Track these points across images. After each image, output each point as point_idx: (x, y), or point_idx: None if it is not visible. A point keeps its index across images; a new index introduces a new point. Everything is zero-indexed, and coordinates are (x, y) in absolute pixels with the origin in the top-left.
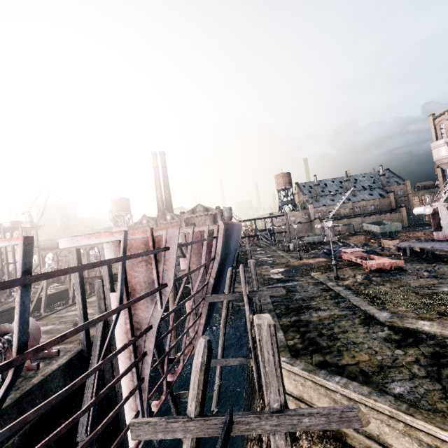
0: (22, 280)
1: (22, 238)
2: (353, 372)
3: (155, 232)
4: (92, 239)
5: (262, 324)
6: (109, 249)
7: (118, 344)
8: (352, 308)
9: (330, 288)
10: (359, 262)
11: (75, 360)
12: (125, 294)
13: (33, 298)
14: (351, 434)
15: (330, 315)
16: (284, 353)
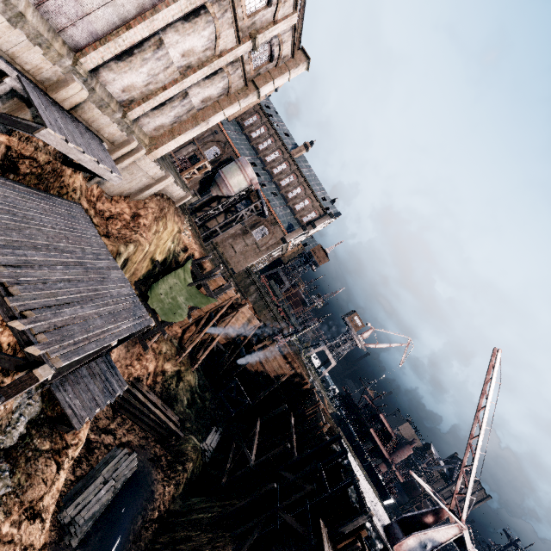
0: None
1: None
2: None
3: None
4: None
5: None
6: None
7: None
8: None
9: None
10: None
11: None
12: None
13: None
14: None
15: None
16: None
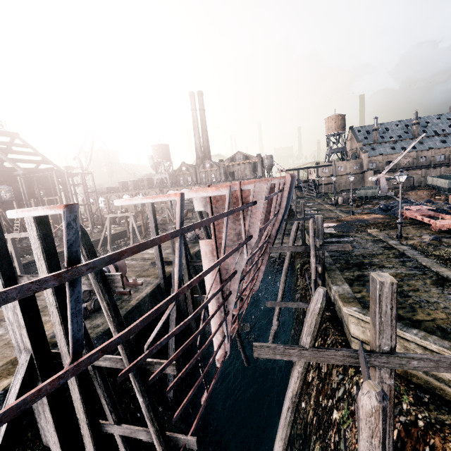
0: (180, 231)
1: (179, 195)
2: (429, 327)
3: (243, 186)
4: (199, 193)
5: (384, 282)
6: (198, 201)
7: (207, 283)
8: (421, 268)
9: (393, 247)
10: (426, 221)
11: (156, 290)
12: (214, 242)
13: (99, 237)
14: (418, 375)
15: (396, 273)
16: (354, 304)
